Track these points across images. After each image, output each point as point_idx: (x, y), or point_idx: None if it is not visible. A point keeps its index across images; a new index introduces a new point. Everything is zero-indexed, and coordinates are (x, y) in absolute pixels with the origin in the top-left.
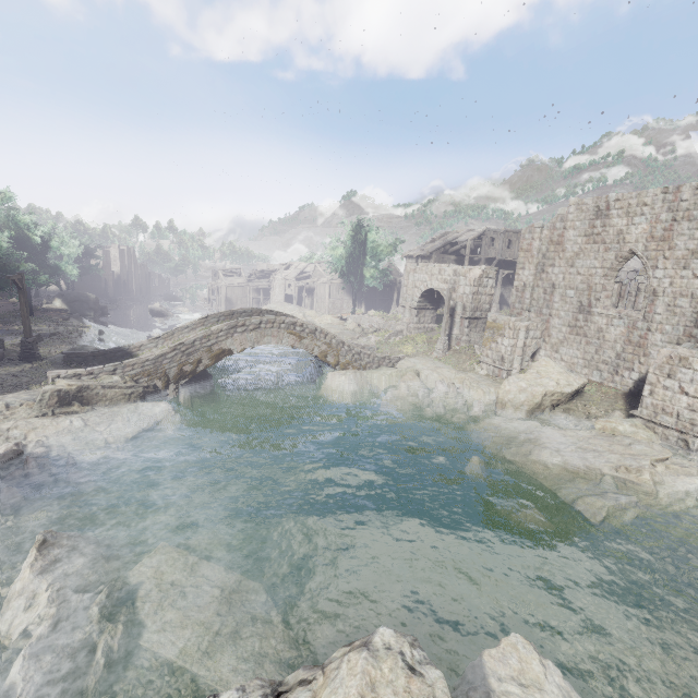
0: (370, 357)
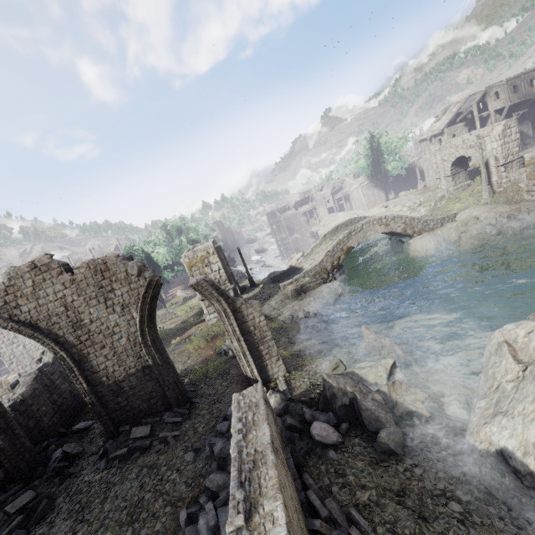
0: (433, 221)
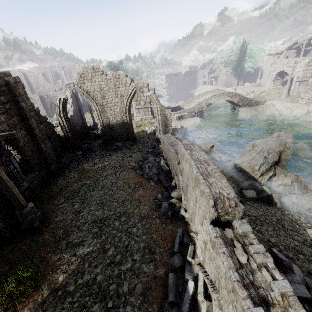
0: (254, 101)
